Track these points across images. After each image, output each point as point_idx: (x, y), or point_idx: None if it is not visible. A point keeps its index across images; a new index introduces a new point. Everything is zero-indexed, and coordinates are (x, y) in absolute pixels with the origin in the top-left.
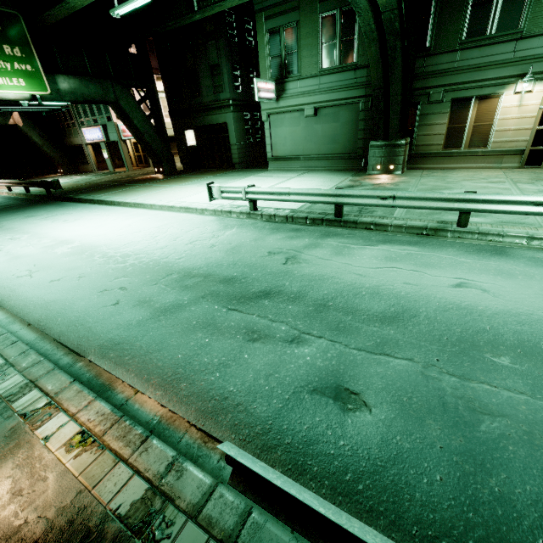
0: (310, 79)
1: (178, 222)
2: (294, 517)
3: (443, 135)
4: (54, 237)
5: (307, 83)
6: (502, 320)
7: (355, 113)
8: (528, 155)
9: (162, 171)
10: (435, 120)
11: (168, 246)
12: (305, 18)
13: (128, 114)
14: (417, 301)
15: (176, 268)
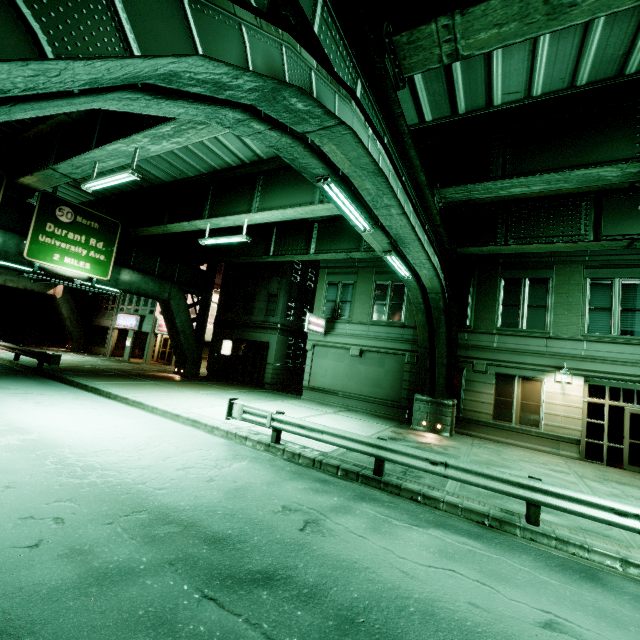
0: (359, 325)
1: (178, 436)
2: None
3: (491, 404)
4: (11, 420)
5: (356, 327)
6: None
7: (401, 363)
8: (585, 447)
9: (182, 373)
10: (481, 388)
11: (152, 466)
12: (361, 281)
13: (174, 312)
14: None
15: (151, 503)
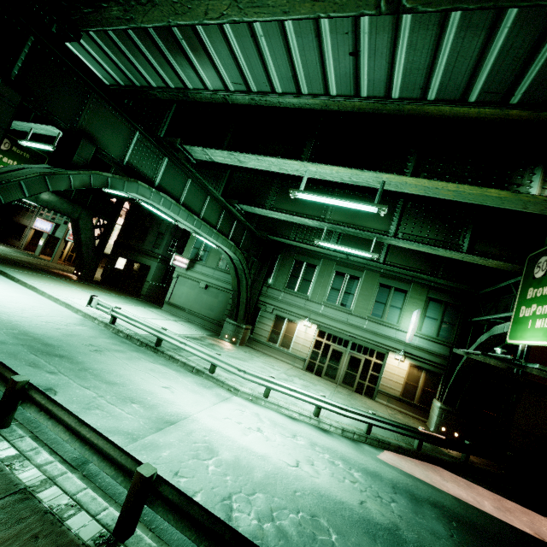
0: (210, 268)
1: (51, 309)
2: None
3: (269, 332)
4: None
5: (208, 269)
6: (160, 399)
7: (228, 298)
8: (308, 363)
9: (79, 275)
10: (267, 322)
11: (28, 317)
12: None
13: (81, 229)
14: (135, 384)
15: (21, 329)
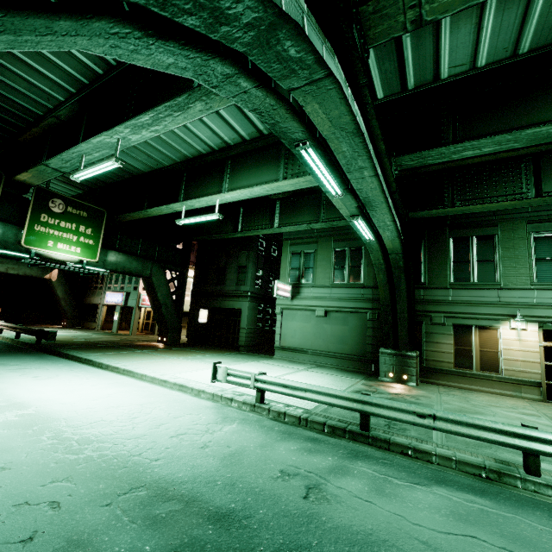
0: (322, 288)
1: (167, 402)
2: None
3: (451, 354)
4: (10, 395)
5: (320, 291)
6: None
7: (363, 320)
8: (546, 389)
9: (165, 341)
10: (441, 339)
11: (146, 435)
12: (321, 249)
13: (155, 287)
14: None
15: (148, 477)
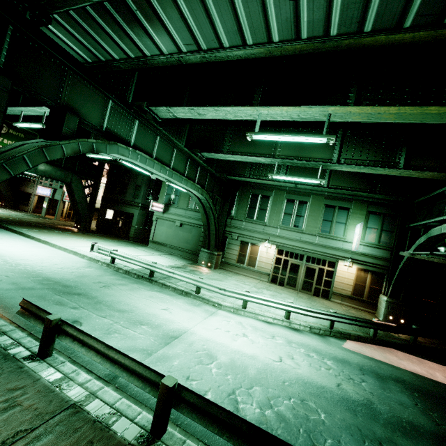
0: (182, 209)
1: (63, 257)
2: (29, 318)
3: (237, 255)
4: None
5: (180, 211)
6: (162, 319)
7: (200, 232)
8: (272, 277)
9: (79, 227)
10: (234, 247)
11: (47, 266)
12: None
13: (74, 191)
14: (140, 309)
15: (44, 276)
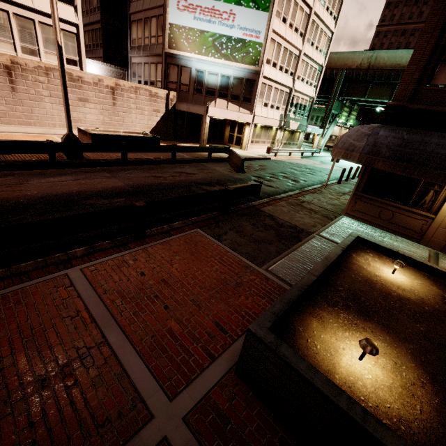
0: None
1: None
2: None
3: None
4: None
5: None
6: None
7: None
8: None
9: None
10: None
11: None
12: None
13: None
14: None
15: None
